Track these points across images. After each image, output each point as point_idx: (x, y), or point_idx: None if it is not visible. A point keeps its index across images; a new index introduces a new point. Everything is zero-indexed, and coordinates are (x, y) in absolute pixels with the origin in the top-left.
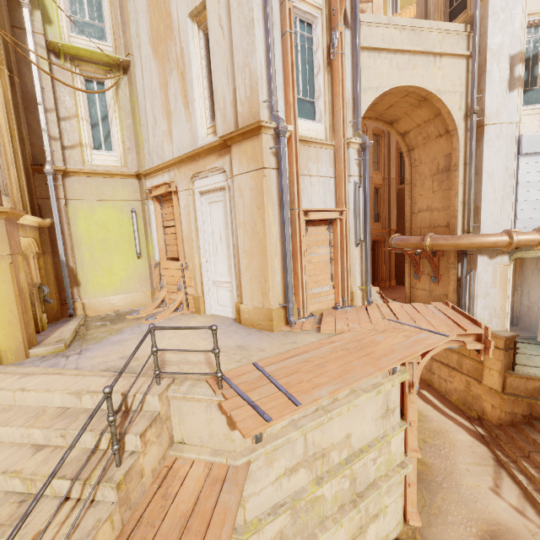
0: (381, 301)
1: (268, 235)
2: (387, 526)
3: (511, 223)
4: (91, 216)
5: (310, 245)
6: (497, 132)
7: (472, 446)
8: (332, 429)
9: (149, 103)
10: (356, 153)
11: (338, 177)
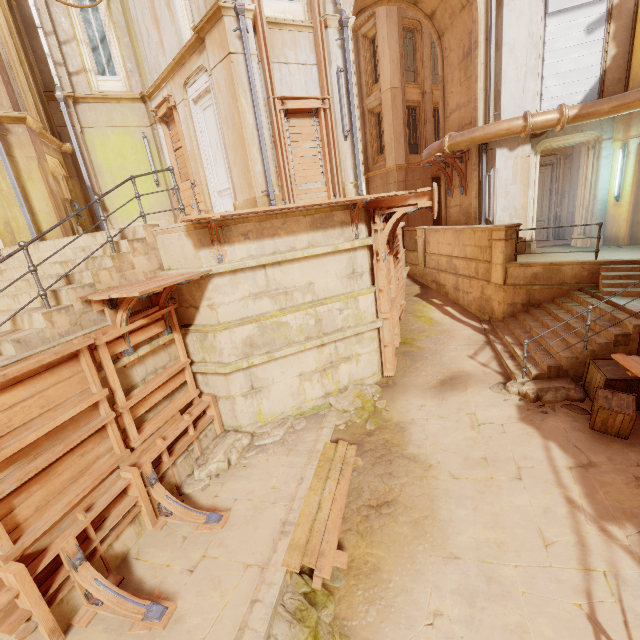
0: None
1: (244, 124)
2: (362, 372)
3: (536, 105)
4: (107, 144)
5: (294, 139)
6: None
7: (470, 336)
8: (293, 274)
9: (140, 13)
10: (337, 34)
11: (319, 63)
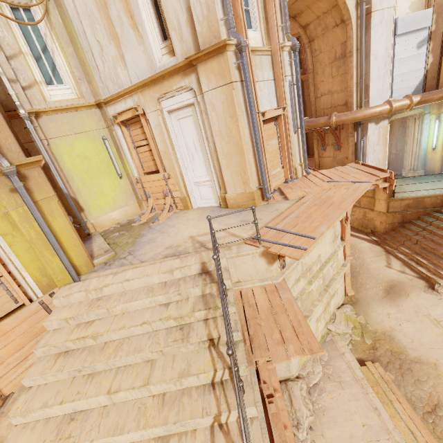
0: (312, 171)
1: (243, 138)
2: (338, 299)
3: (389, 94)
4: (72, 150)
5: (266, 140)
6: (380, 18)
7: (371, 248)
8: (312, 254)
9: (88, 27)
10: (288, 55)
11: (278, 79)
